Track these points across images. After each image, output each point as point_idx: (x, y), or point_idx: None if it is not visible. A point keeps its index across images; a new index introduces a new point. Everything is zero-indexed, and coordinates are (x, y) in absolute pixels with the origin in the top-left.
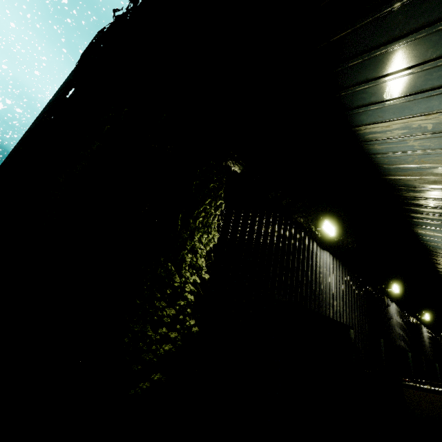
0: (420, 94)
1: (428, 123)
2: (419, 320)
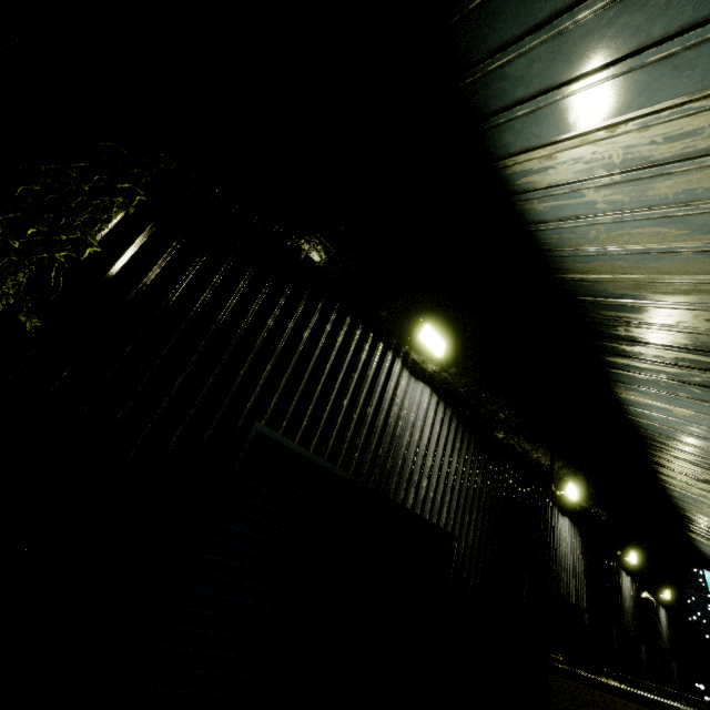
0: (596, 74)
1: (615, 148)
2: (618, 560)
